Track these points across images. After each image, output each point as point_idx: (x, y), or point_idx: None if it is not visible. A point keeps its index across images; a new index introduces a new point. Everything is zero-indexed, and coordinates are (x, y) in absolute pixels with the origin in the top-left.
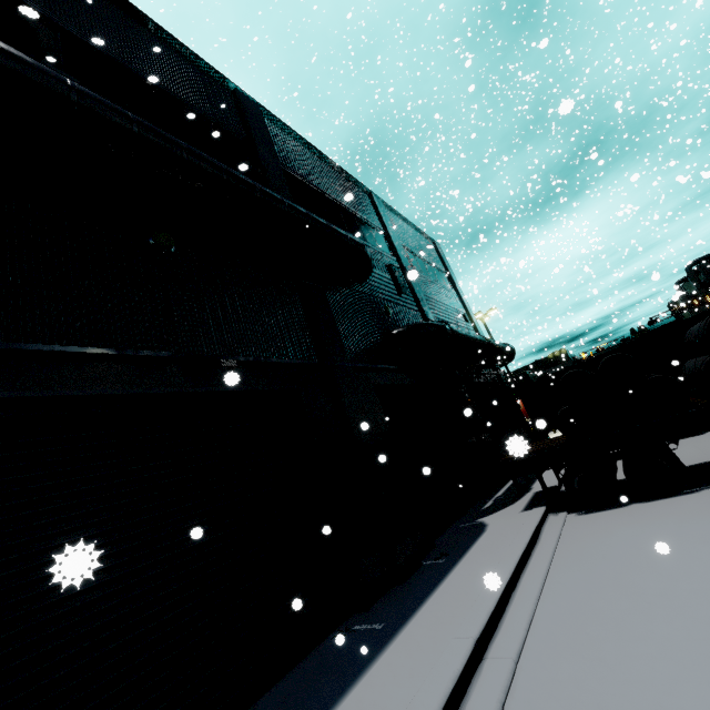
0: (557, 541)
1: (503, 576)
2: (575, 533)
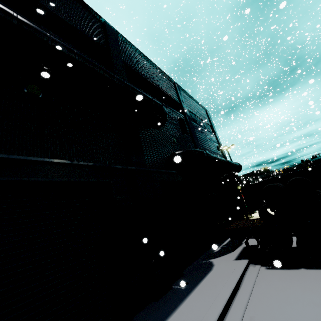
0: (252, 289)
1: (213, 317)
2: (264, 283)
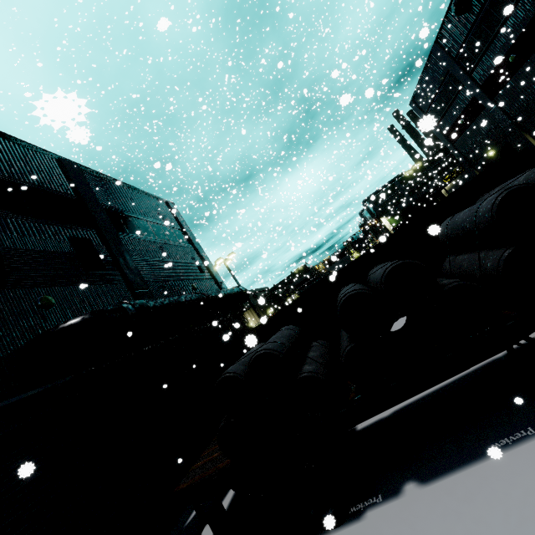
0: None
1: None
2: None
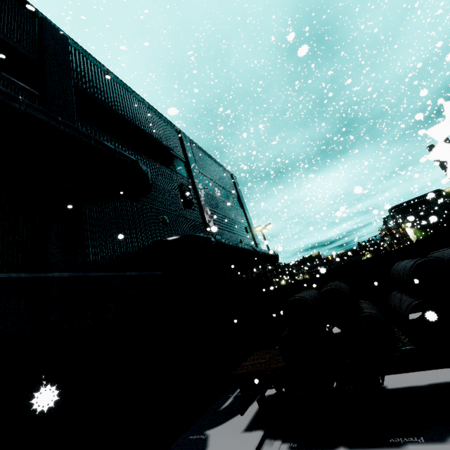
0: None
1: None
2: None
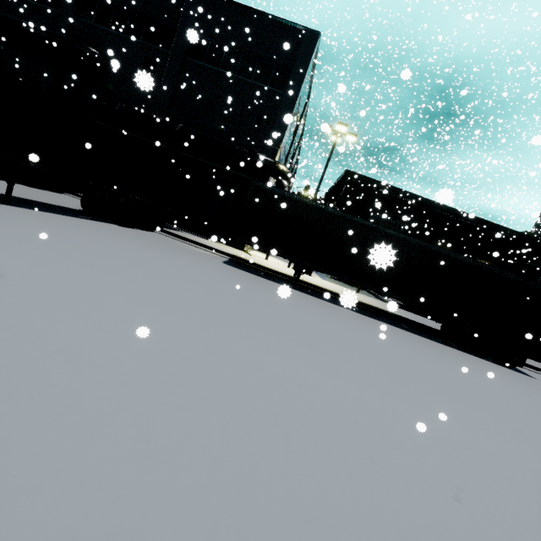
0: None
1: None
2: None
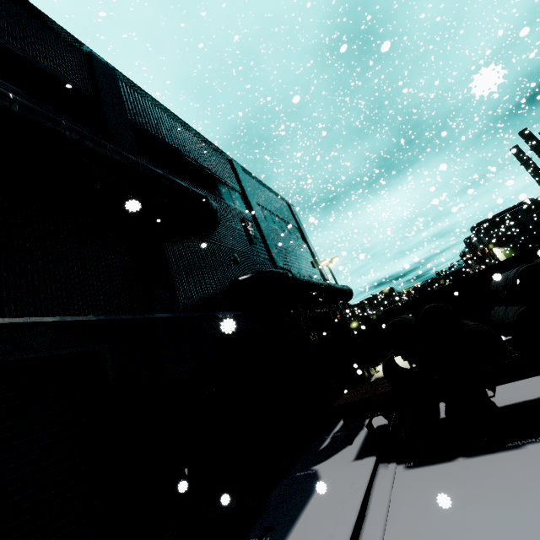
0: (386, 517)
1: None
2: (404, 500)
